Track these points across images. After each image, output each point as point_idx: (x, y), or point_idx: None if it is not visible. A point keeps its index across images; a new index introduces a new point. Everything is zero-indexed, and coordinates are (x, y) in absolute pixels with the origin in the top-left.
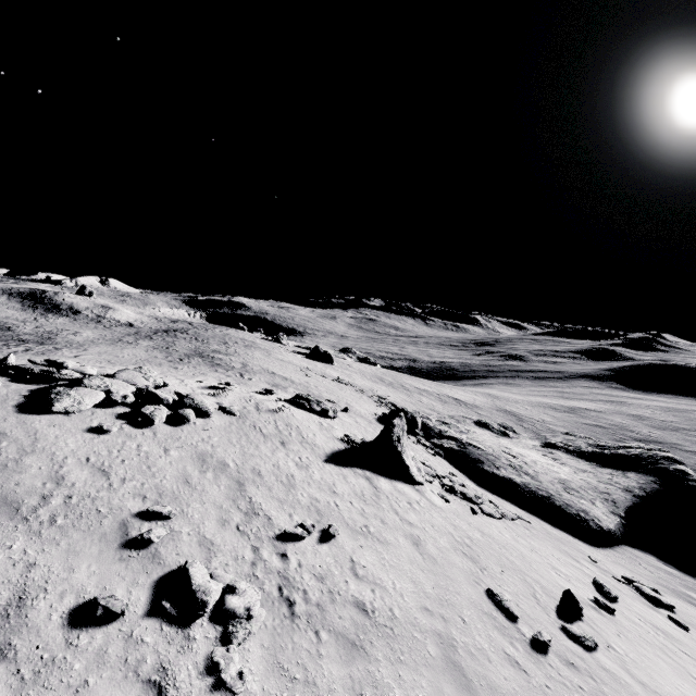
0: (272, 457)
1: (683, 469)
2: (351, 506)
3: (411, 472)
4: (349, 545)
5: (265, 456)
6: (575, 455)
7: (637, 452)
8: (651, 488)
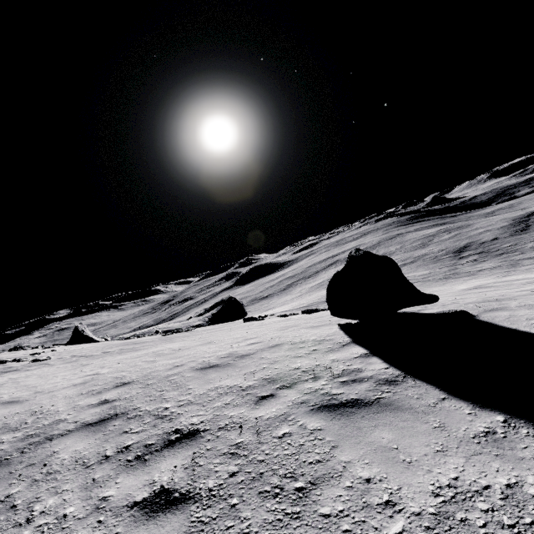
0: (10, 355)
1: (229, 297)
2: (62, 348)
3: (95, 339)
4: (63, 350)
5: (5, 356)
6: (198, 316)
7: (218, 301)
8: (219, 308)
